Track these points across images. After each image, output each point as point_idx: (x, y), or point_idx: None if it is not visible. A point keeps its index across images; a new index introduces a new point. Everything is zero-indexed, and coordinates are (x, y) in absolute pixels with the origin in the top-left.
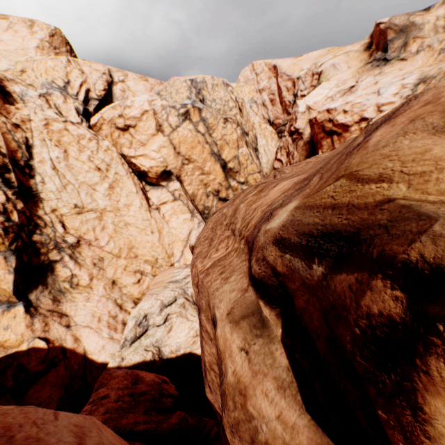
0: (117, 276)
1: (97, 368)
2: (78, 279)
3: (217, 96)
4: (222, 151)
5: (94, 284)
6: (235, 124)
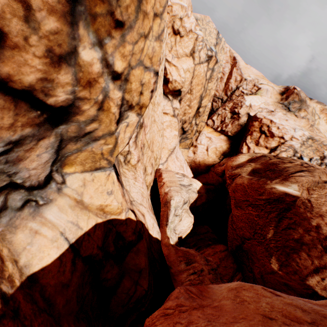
0: (147, 164)
1: (154, 242)
2: (131, 157)
3: (219, 57)
4: (204, 98)
5: (138, 166)
6: (216, 84)
